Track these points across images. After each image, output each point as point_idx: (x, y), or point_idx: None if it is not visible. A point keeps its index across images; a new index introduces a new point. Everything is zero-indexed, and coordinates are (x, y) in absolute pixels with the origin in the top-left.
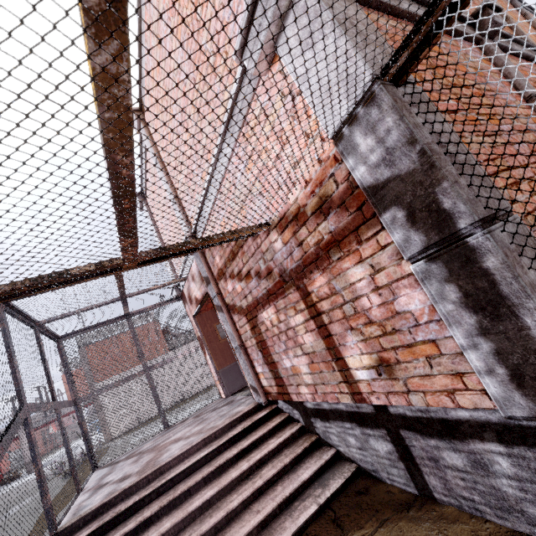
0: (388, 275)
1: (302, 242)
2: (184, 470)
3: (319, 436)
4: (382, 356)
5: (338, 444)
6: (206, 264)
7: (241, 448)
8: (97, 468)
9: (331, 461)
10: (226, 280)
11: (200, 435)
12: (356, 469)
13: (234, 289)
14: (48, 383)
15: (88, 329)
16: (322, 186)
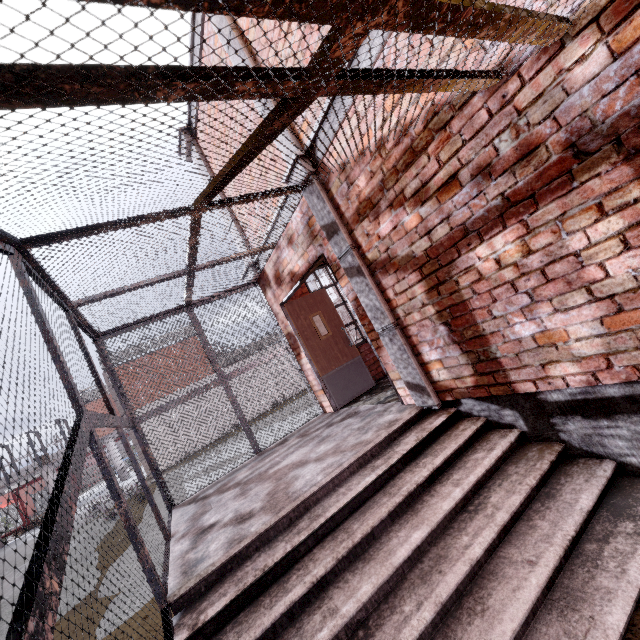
0: None
1: None
2: (349, 502)
3: (567, 445)
4: None
5: (627, 452)
6: (329, 201)
7: (433, 468)
8: (174, 506)
9: (609, 480)
10: (378, 216)
11: (346, 455)
12: None
13: (398, 226)
14: (100, 390)
15: (136, 325)
16: None
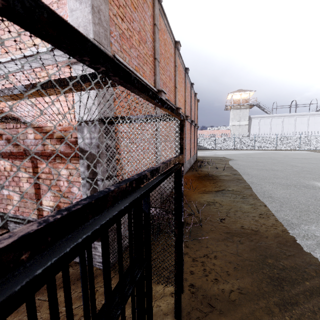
0: (74, 178)
1: (45, 145)
2: None
3: (9, 230)
4: (59, 204)
5: None
6: None
7: None
8: None
9: None
10: None
11: None
12: None
13: None
14: None
15: None
16: (66, 132)
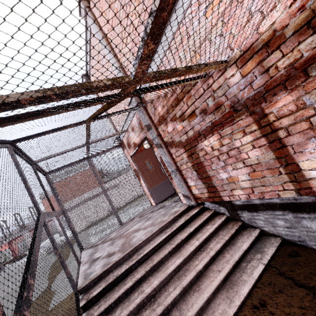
0: None
1: (270, 68)
2: (153, 248)
3: (243, 222)
4: None
5: (264, 226)
6: (147, 115)
7: (189, 232)
8: (83, 249)
9: (257, 237)
10: (167, 123)
11: (155, 226)
12: (281, 240)
13: (175, 129)
14: (48, 200)
15: (64, 167)
16: None
